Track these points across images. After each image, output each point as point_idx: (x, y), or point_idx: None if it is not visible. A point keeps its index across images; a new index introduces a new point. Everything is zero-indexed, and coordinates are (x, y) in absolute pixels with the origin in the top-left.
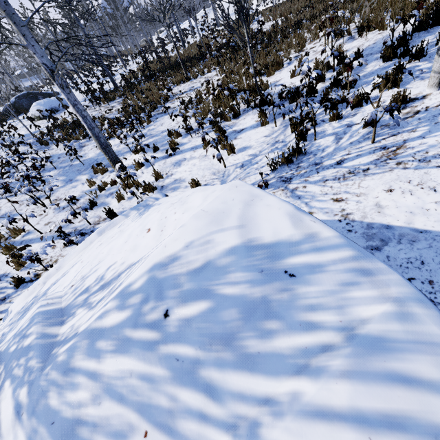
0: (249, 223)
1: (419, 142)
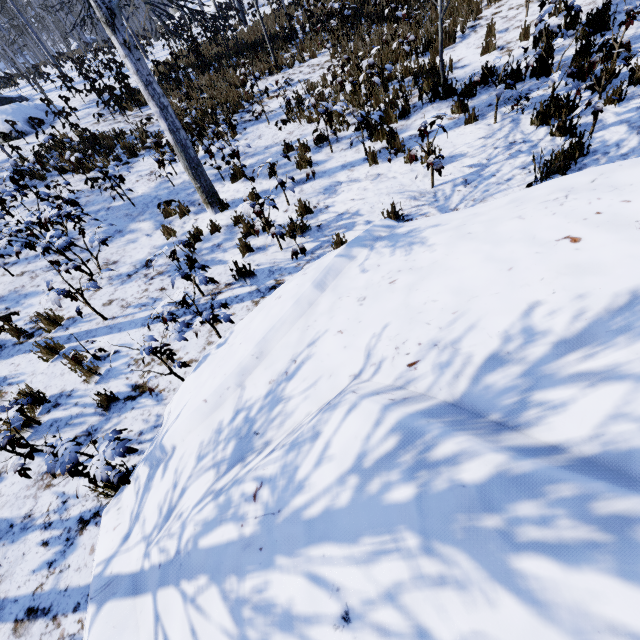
0: None
1: None
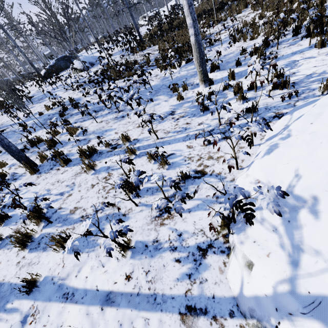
0: None
1: None
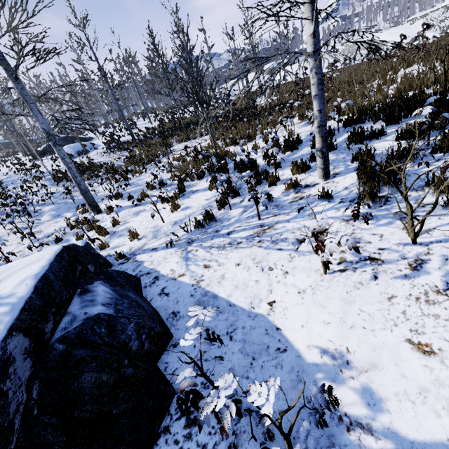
0: (4, 280)
1: (283, 225)
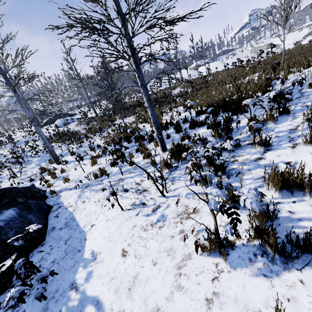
0: None
1: (128, 179)
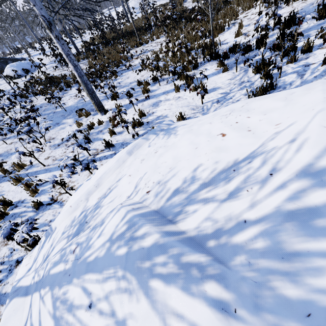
0: None
1: None
